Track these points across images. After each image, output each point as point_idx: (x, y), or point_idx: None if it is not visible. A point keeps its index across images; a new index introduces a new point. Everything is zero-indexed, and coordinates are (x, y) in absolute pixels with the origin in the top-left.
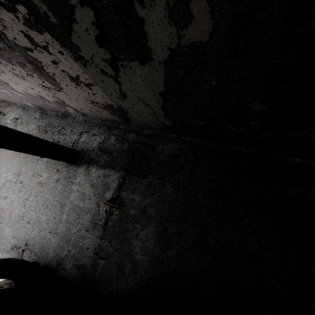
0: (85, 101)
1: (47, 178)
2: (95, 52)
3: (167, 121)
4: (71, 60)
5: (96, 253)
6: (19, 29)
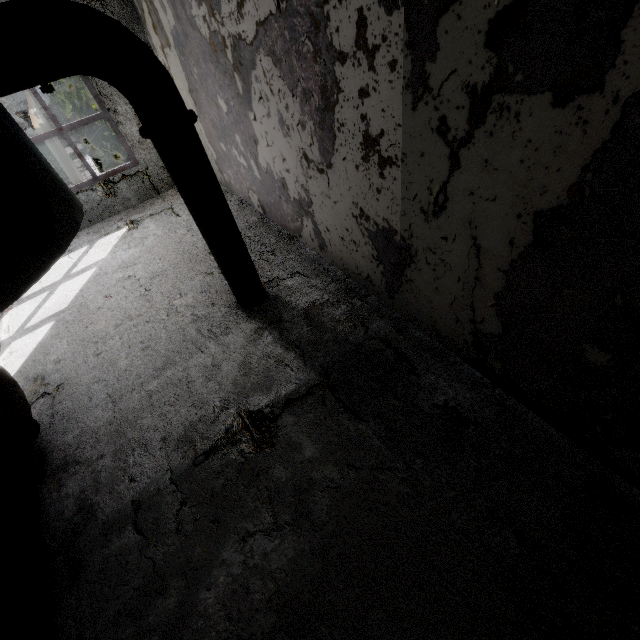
0: (350, 208)
1: (187, 306)
2: (464, 63)
3: (490, 319)
4: (398, 88)
5: (139, 503)
6: (359, 5)
